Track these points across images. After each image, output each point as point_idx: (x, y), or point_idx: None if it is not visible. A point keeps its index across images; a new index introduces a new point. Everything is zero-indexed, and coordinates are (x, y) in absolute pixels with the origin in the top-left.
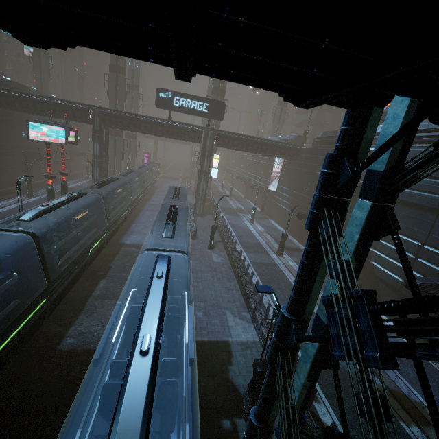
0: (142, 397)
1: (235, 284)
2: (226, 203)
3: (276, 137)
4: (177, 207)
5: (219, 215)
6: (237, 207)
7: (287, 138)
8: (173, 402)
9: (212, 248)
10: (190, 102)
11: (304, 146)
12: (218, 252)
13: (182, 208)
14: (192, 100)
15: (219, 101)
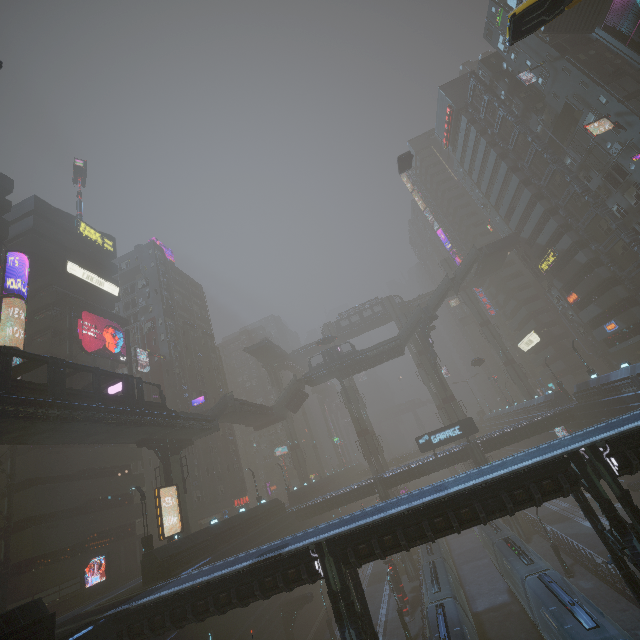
0: (584, 613)
1: (626, 603)
2: (540, 508)
3: (532, 400)
4: (510, 538)
5: (547, 530)
6: (558, 507)
7: (544, 399)
8: (609, 637)
9: (571, 575)
10: (444, 433)
11: (569, 406)
12: (581, 576)
13: (513, 538)
14: (444, 431)
15: (465, 419)
